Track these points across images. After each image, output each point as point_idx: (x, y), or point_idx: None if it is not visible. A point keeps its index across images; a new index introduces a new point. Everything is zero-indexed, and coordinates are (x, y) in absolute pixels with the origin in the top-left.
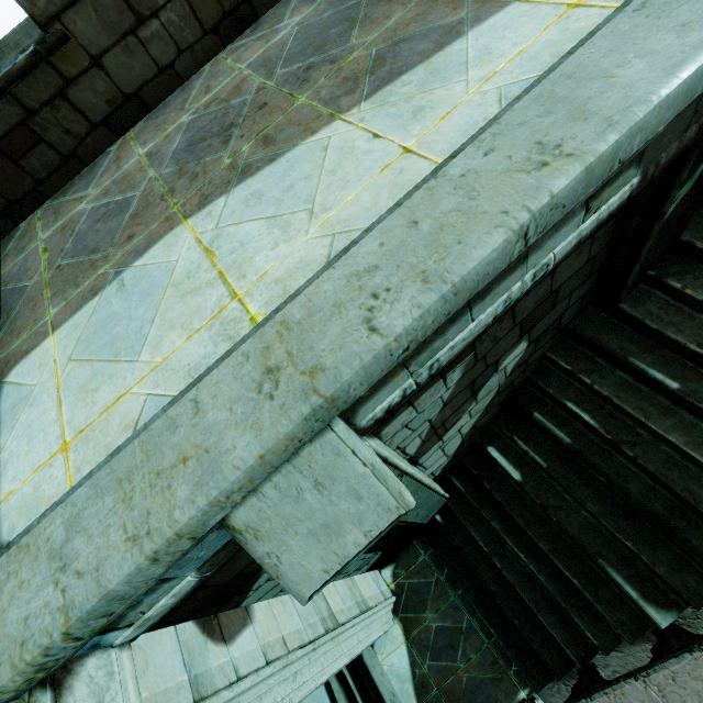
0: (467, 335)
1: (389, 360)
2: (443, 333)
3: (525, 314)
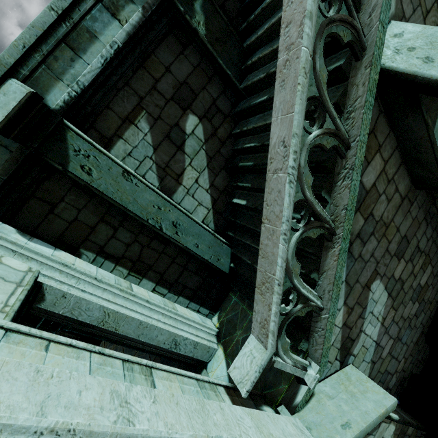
0: (89, 70)
1: (18, 50)
2: (72, 66)
3: (170, 94)
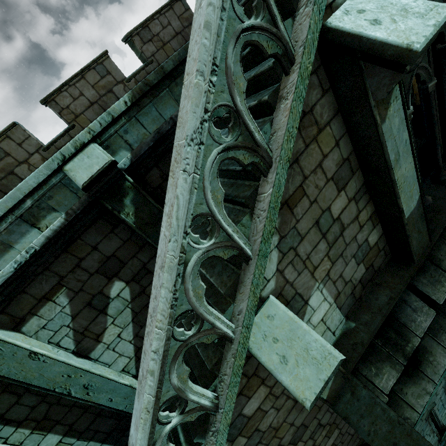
0: (0, 276)
1: None
2: None
3: (96, 268)
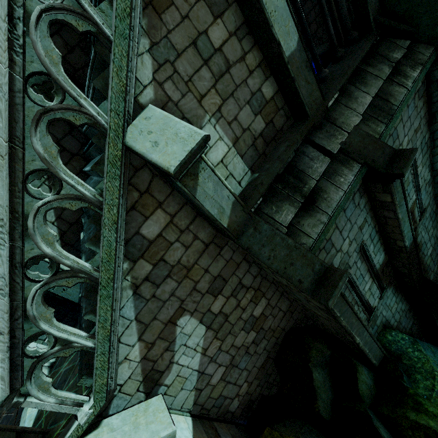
0: None
1: None
2: None
3: None
